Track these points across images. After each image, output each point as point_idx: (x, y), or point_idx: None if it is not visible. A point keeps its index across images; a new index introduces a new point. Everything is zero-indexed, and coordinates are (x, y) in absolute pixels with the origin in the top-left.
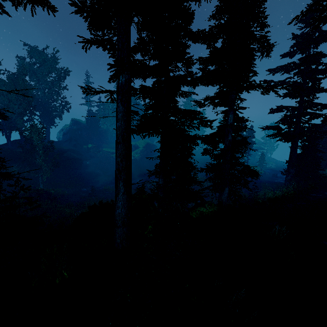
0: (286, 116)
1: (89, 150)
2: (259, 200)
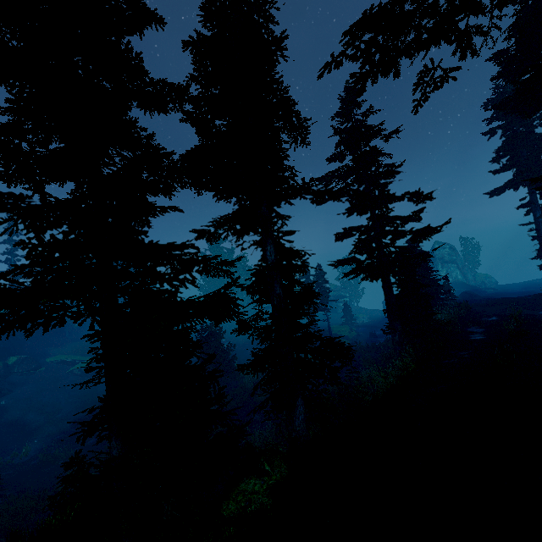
0: (361, 241)
1: (11, 370)
2: (366, 397)
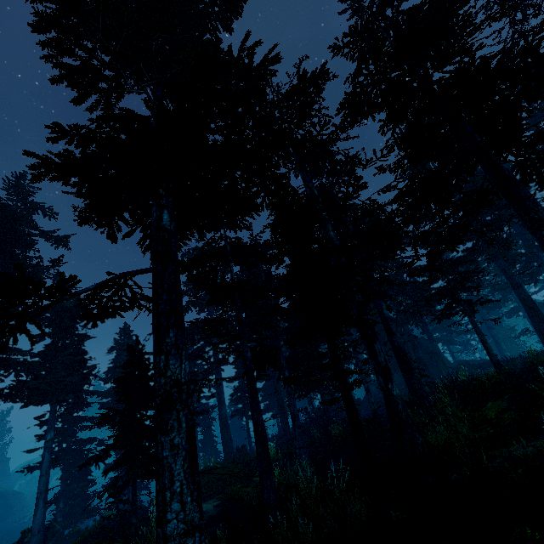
0: None
1: None
2: None
